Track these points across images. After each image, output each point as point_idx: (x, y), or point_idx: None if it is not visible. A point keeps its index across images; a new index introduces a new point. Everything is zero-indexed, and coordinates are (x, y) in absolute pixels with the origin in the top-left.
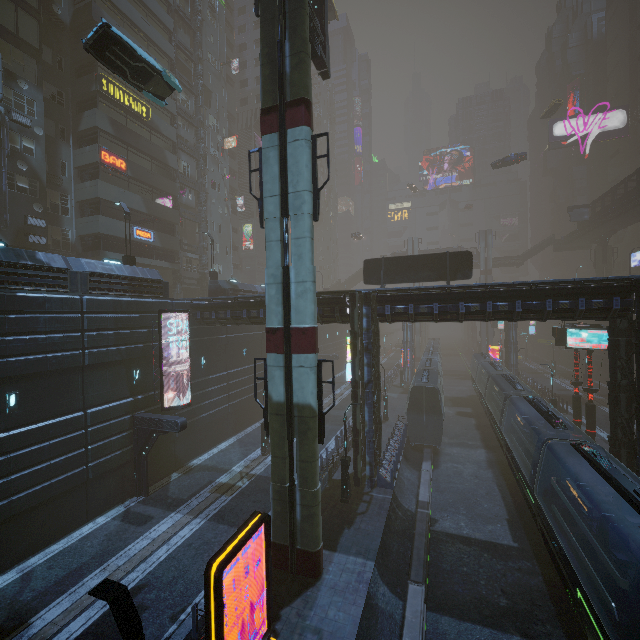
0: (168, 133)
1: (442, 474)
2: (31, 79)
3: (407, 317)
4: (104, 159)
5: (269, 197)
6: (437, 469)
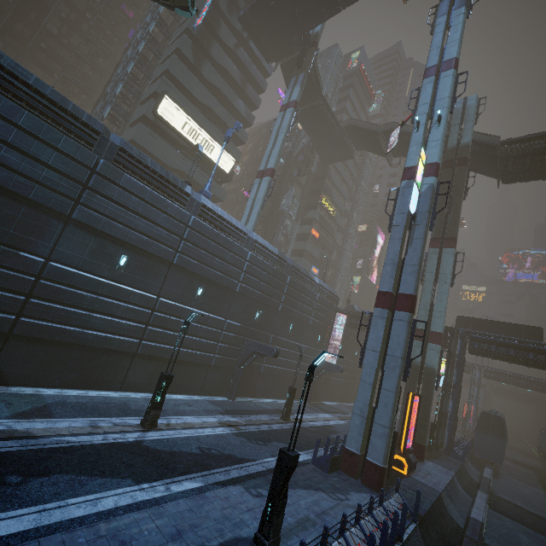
0: (338, 222)
1: (501, 482)
2: (298, 197)
3: (489, 352)
4: (312, 232)
5: (428, 272)
6: (497, 479)
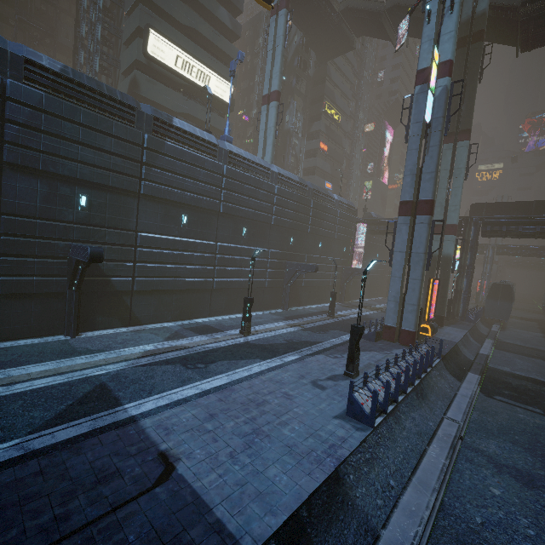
0: (344, 128)
1: (506, 333)
2: (300, 110)
3: (500, 233)
4: (320, 146)
5: (443, 170)
6: (503, 331)
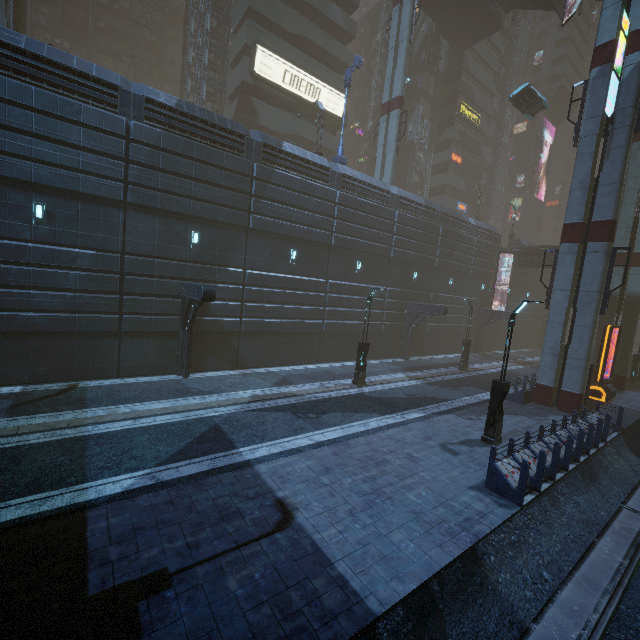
0: (485, 132)
1: None
2: (427, 116)
3: None
4: (452, 158)
5: (631, 178)
6: None
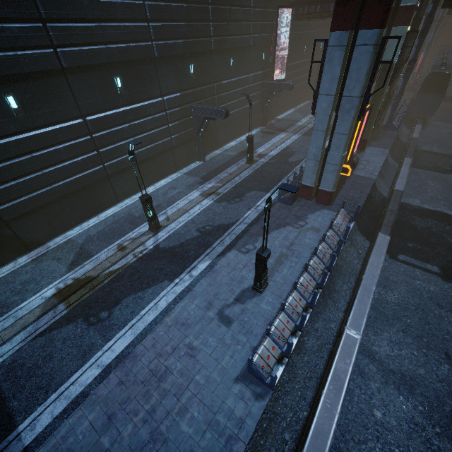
0: None
1: (426, 132)
2: None
3: None
4: None
5: None
6: (423, 130)
